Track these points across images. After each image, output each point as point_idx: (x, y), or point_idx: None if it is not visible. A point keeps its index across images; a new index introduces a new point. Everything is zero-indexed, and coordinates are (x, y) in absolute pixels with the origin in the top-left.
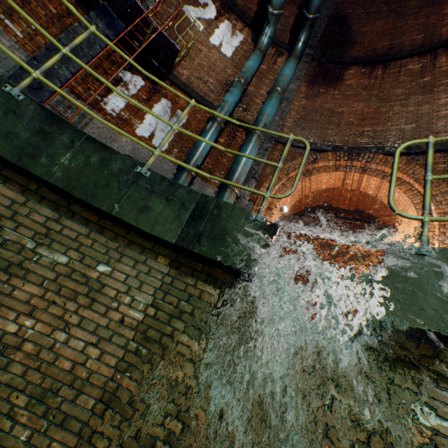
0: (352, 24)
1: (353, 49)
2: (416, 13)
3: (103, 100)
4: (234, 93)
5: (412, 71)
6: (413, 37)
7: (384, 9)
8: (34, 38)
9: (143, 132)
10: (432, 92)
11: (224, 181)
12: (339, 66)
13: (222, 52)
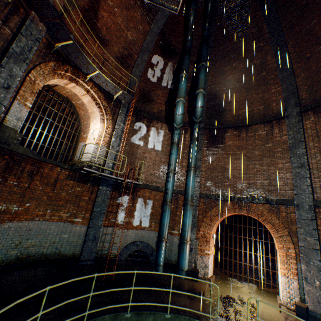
0: (221, 97)
1: (225, 115)
2: (256, 89)
3: (116, 219)
4: (171, 181)
5: (261, 136)
6: (258, 107)
7: (237, 86)
8: (85, 216)
9: (136, 222)
10: (273, 156)
11: (194, 311)
12: (220, 130)
13: (156, 149)
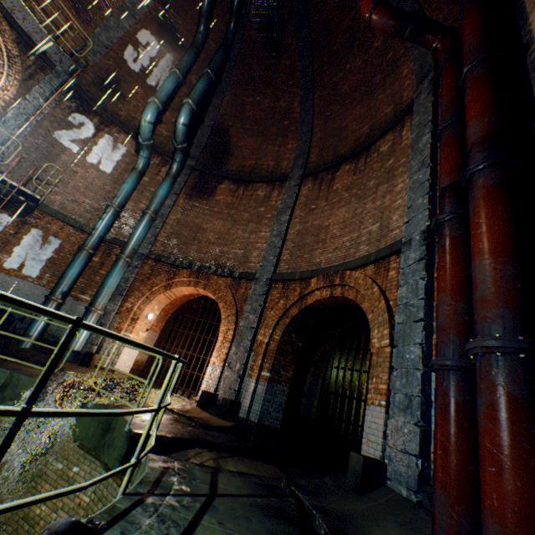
0: (232, 136)
1: (230, 162)
2: (274, 140)
3: None
4: (105, 219)
5: (259, 197)
6: (269, 162)
7: (256, 128)
8: None
9: (13, 264)
10: (261, 223)
11: (25, 363)
12: (216, 179)
13: (101, 169)
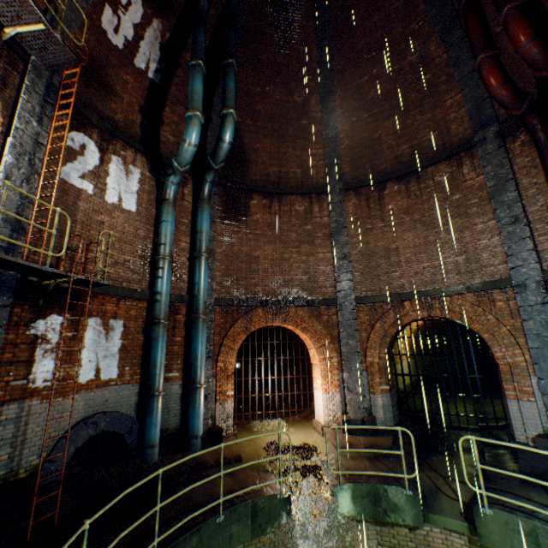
0: (245, 136)
1: (251, 169)
2: (294, 142)
3: (29, 380)
4: (167, 278)
5: (299, 213)
6: (295, 169)
7: (269, 126)
8: None
9: (88, 375)
10: (314, 243)
11: (259, 485)
12: (243, 193)
13: (125, 208)
